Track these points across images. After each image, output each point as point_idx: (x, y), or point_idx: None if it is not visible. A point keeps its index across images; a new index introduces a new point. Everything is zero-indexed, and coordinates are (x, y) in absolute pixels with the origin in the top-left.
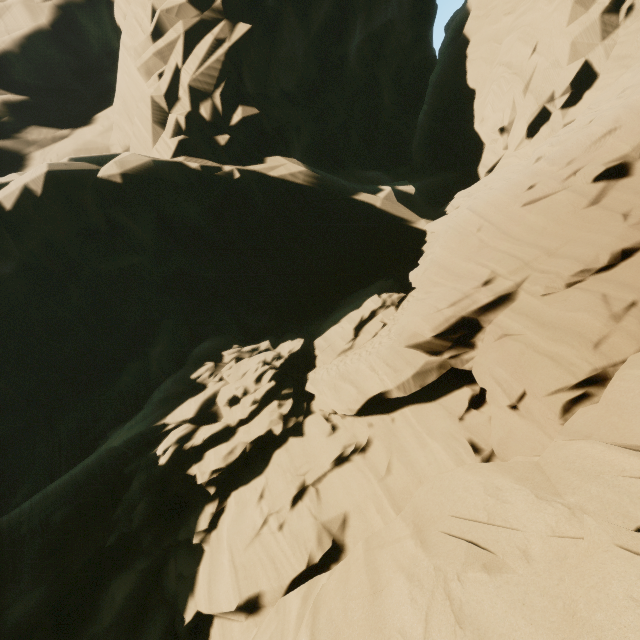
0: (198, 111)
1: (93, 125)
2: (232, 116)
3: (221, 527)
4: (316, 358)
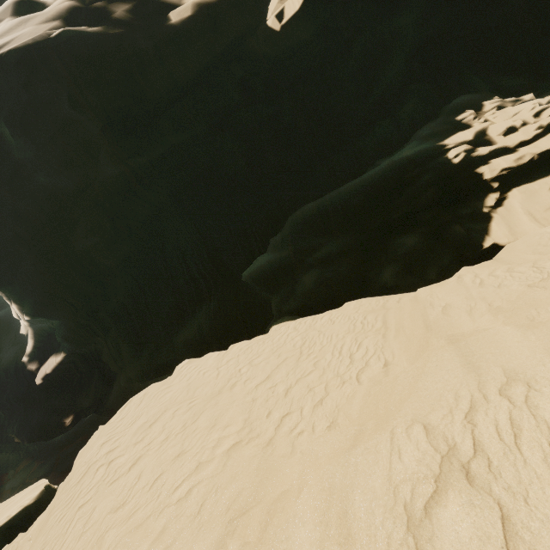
0: None
1: None
2: None
3: (509, 204)
4: None
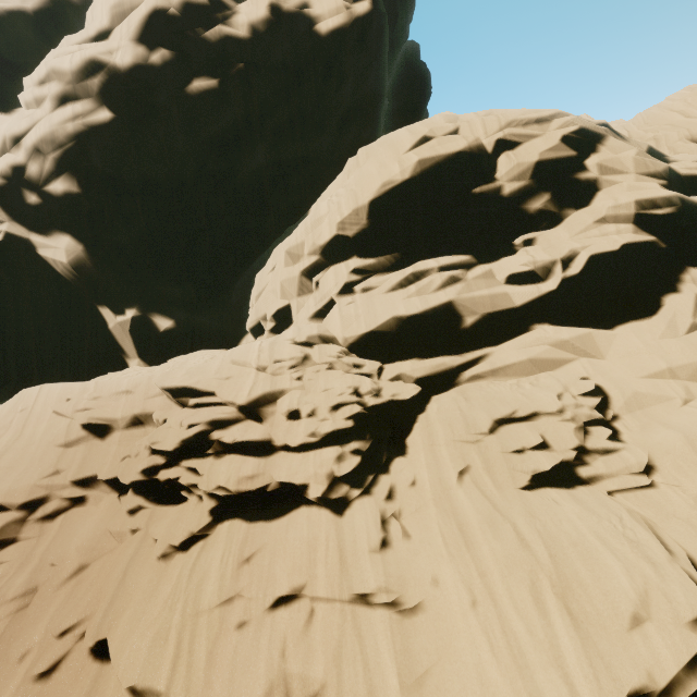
0: (28, 163)
1: (8, 116)
2: (52, 182)
3: None
4: None
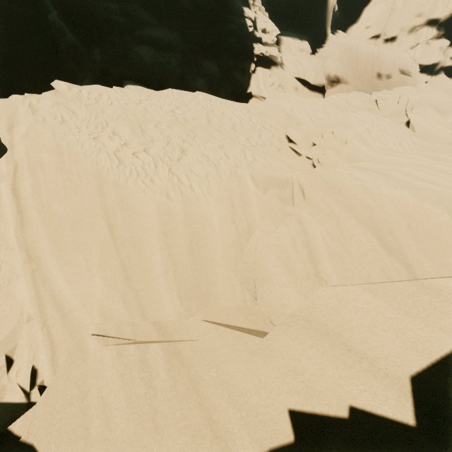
0: None
1: None
2: None
3: (258, 74)
4: (280, 45)
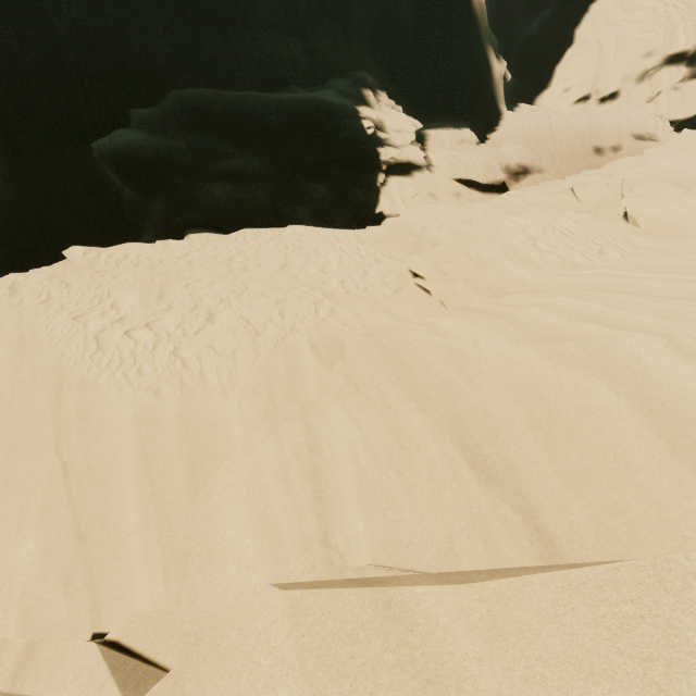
0: None
1: None
2: None
3: (390, 187)
4: (426, 141)
